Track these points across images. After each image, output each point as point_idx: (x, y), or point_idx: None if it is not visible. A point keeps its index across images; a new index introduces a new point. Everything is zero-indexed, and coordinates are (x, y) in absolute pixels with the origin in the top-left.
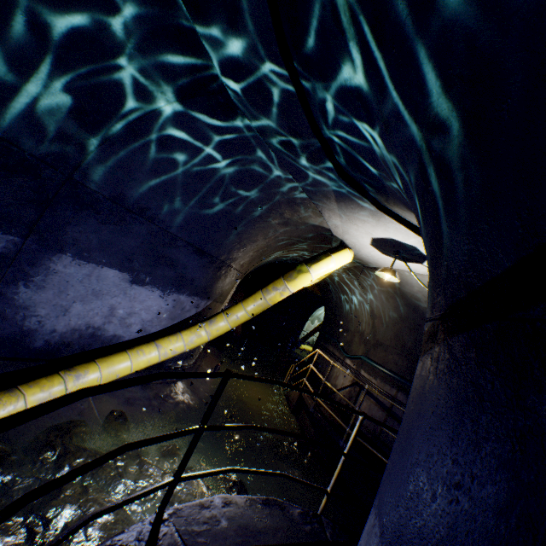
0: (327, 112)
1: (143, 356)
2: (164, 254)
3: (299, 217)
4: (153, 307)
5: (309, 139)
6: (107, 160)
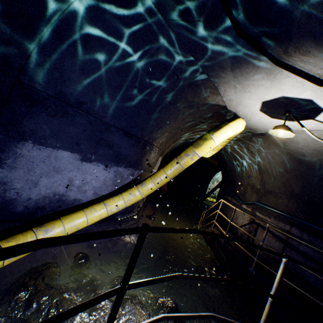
0: None
1: (95, 212)
2: (102, 138)
3: (199, 98)
4: (100, 177)
5: None
6: (43, 63)
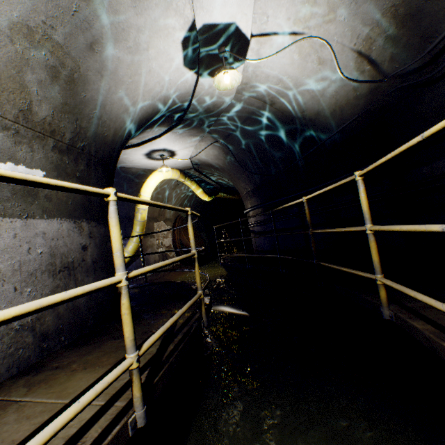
0: None
1: None
2: None
3: (127, 174)
4: None
5: None
6: None
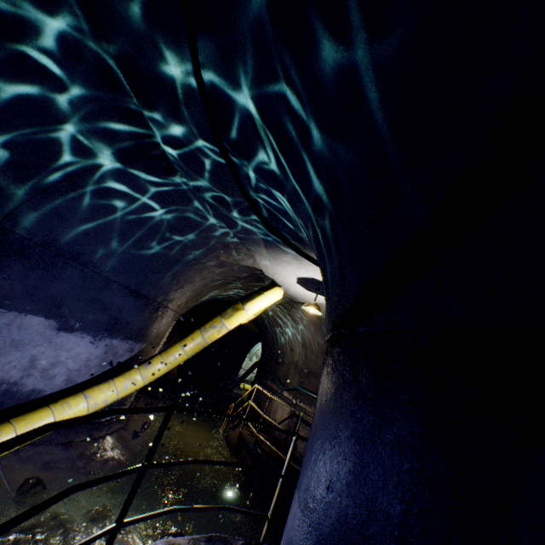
0: (253, 183)
1: (69, 409)
2: (97, 298)
3: (234, 259)
4: (82, 354)
5: (240, 200)
6: (42, 209)
